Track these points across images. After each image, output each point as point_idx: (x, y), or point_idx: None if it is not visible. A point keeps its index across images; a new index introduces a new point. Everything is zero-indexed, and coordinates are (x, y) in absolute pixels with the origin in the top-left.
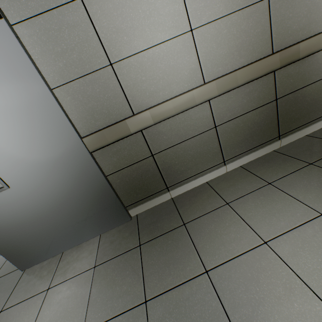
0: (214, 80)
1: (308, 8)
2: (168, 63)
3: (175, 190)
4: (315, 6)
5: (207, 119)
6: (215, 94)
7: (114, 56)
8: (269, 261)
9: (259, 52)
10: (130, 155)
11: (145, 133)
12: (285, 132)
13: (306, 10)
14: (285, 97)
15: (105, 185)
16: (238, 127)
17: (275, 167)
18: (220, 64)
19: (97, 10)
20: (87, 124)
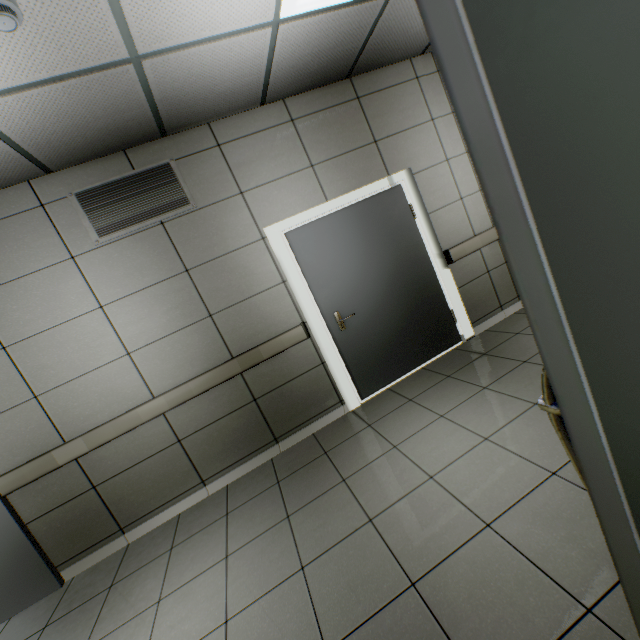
0: (162, 395)
1: (260, 316)
2: (105, 385)
3: (134, 531)
4: (269, 313)
5: (166, 433)
6: (166, 408)
7: (40, 388)
8: (144, 624)
9: (216, 358)
10: (62, 490)
11: (83, 461)
12: (283, 433)
13: (259, 317)
14: (266, 395)
15: (21, 537)
16: (213, 436)
17: (251, 486)
18: (171, 377)
19: (22, 354)
20: (4, 461)
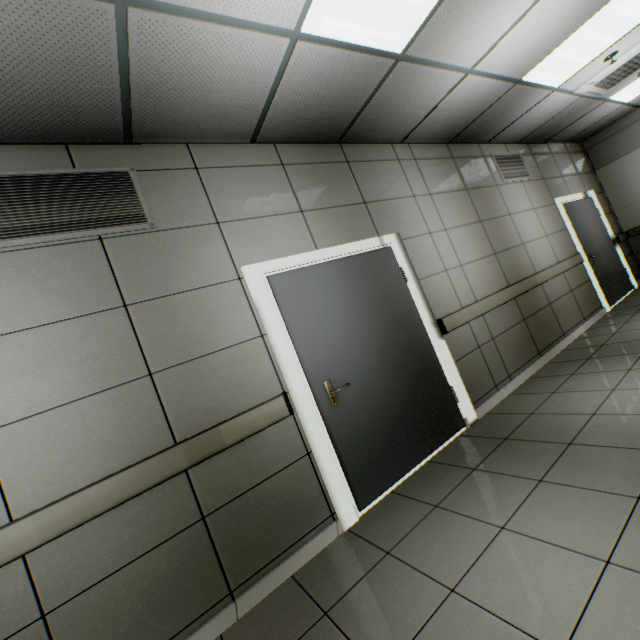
0: (29, 514)
1: (226, 379)
2: None
3: None
4: (238, 376)
5: (16, 601)
6: (32, 542)
7: None
8: None
9: (148, 444)
10: None
11: None
12: (244, 578)
13: (223, 381)
14: (222, 508)
15: None
16: (116, 597)
17: None
18: (57, 478)
19: None
20: None
